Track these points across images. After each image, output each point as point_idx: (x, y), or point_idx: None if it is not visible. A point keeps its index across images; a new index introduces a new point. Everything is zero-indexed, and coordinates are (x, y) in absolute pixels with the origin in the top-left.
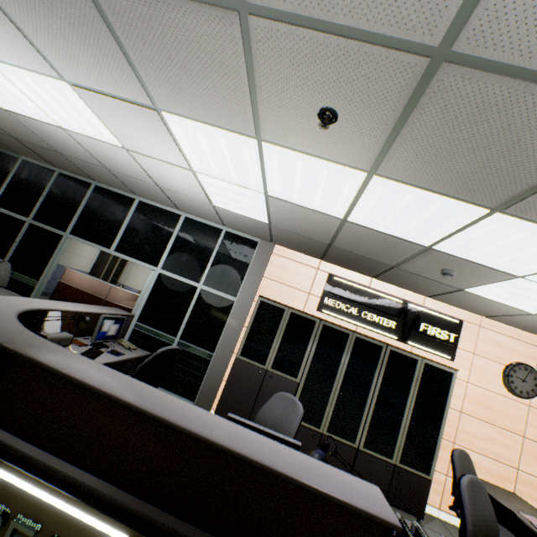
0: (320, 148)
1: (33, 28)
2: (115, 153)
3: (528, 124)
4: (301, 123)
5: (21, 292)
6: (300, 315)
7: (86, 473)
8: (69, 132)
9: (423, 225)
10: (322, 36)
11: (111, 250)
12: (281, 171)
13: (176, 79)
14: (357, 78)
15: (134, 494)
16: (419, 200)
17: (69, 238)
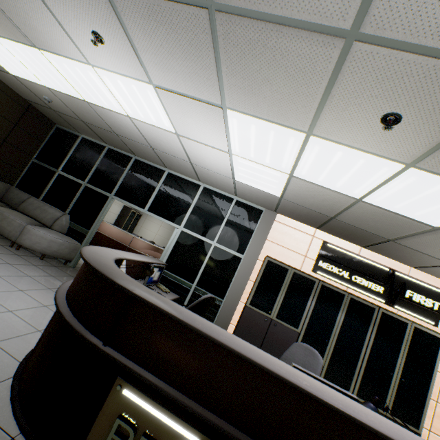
0: (368, 143)
1: (145, 47)
2: (165, 137)
3: None
4: (359, 124)
5: (76, 238)
6: (302, 275)
7: (197, 404)
8: (133, 120)
9: None
10: (421, 58)
11: (144, 210)
12: (317, 159)
13: (255, 86)
14: (439, 91)
15: (236, 427)
16: None
17: (113, 199)
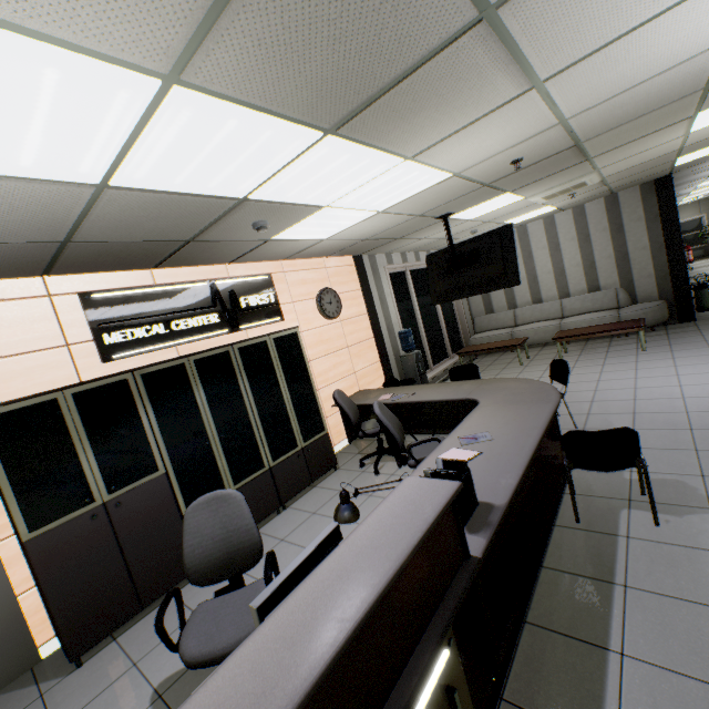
0: (36, 2)
1: None
2: None
3: (397, 6)
4: None
5: None
6: (95, 388)
7: None
8: None
9: (244, 168)
10: None
11: None
12: None
13: None
14: None
15: None
16: (247, 129)
17: None
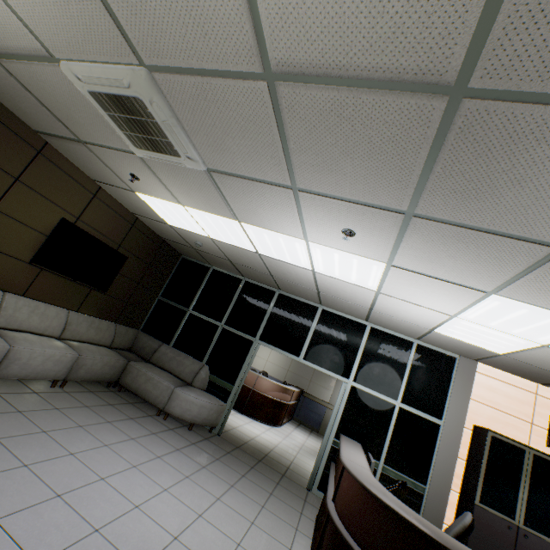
0: None
1: (416, 247)
2: (353, 290)
3: None
4: None
5: (218, 395)
6: (546, 459)
7: None
8: (317, 273)
9: None
10: None
11: (299, 358)
12: None
13: None
14: None
15: None
16: None
17: (258, 344)
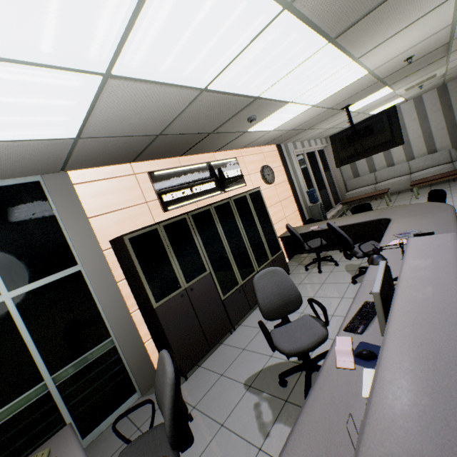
0: None
1: None
2: None
3: None
4: None
5: None
6: (172, 223)
7: None
8: None
9: (274, 72)
10: None
11: None
12: (173, 14)
13: None
14: None
15: None
16: (296, 41)
17: None
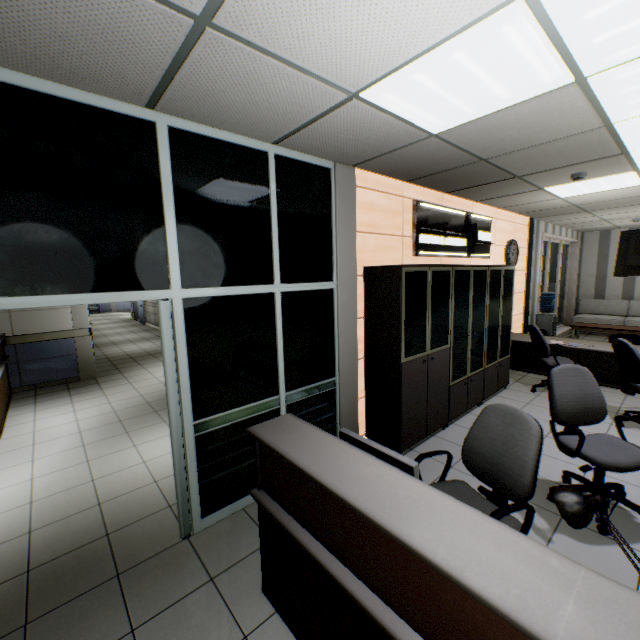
0: None
1: None
2: None
3: None
4: None
5: None
6: (439, 272)
7: None
8: None
9: None
10: None
11: None
12: None
13: None
14: None
15: None
16: None
17: None
